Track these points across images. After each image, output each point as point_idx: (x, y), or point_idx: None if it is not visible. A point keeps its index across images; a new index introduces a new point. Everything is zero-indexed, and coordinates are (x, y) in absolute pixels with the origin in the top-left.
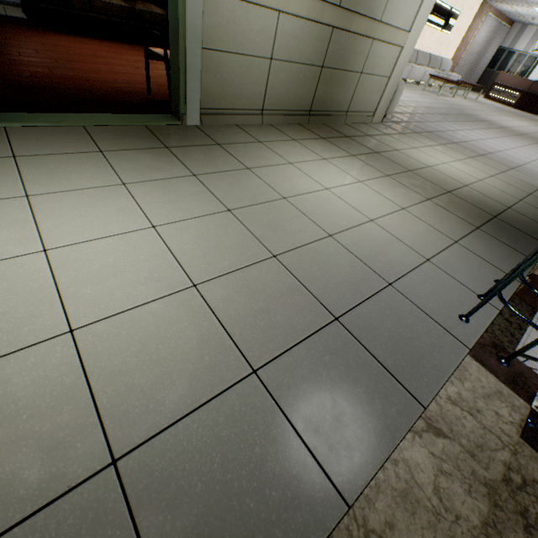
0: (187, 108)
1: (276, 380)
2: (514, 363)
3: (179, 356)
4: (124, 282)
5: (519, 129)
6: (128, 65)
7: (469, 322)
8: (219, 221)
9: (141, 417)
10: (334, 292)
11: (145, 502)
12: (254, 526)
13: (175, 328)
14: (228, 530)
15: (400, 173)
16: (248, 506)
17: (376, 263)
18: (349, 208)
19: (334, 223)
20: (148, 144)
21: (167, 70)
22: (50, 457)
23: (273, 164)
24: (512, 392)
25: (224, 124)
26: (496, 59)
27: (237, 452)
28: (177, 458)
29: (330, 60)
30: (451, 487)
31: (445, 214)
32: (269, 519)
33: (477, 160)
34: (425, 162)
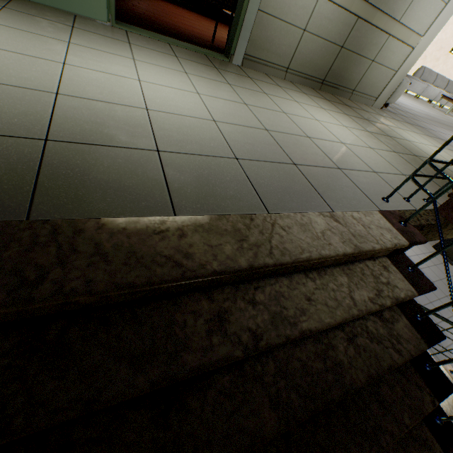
0: (235, 51)
1: (248, 166)
2: (410, 227)
3: (198, 138)
4: (177, 105)
5: None
6: (202, 27)
7: (388, 203)
8: (238, 106)
9: (174, 146)
10: (298, 156)
11: (169, 166)
12: (217, 195)
13: (198, 129)
14: (204, 190)
15: (380, 134)
16: (216, 189)
17: (334, 158)
18: (329, 133)
19: (314, 134)
20: (205, 63)
21: (230, 24)
22: (131, 138)
23: (284, 98)
24: (399, 234)
25: (257, 71)
26: None
27: (217, 175)
28: (187, 163)
29: (350, 43)
30: (332, 237)
31: (404, 162)
32: (225, 197)
33: None
34: (406, 138)
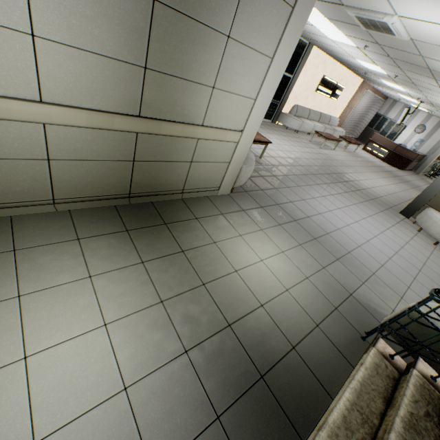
0: None
1: None
2: None
3: None
4: None
5: (376, 190)
6: None
7: None
8: None
9: None
10: None
11: None
12: None
13: None
14: None
15: (185, 292)
16: None
17: None
18: (21, 409)
19: None
20: None
21: None
22: None
23: None
24: None
25: None
26: (374, 121)
27: None
28: None
29: (144, 154)
30: None
31: (187, 389)
32: None
33: (306, 248)
34: (237, 262)
